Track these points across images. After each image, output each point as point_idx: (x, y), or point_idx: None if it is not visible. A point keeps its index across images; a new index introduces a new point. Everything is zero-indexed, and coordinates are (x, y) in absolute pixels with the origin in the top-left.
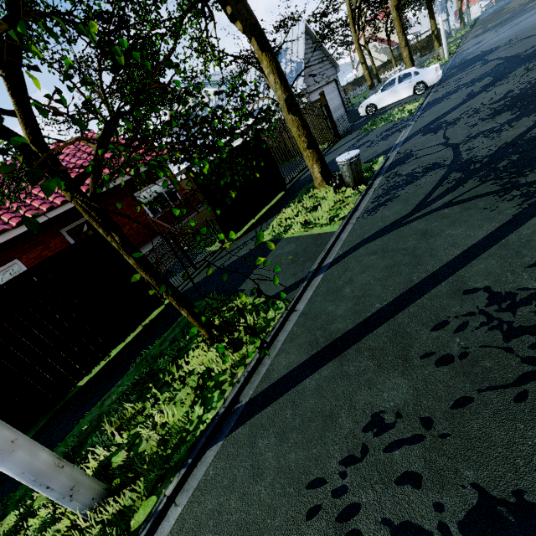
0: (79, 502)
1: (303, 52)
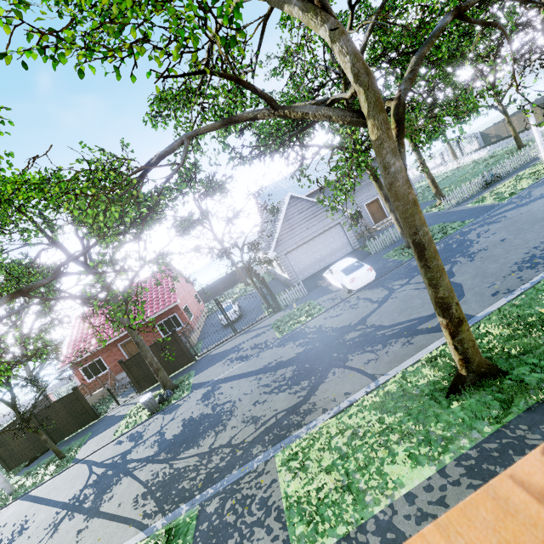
0: (6, 491)
1: (280, 224)
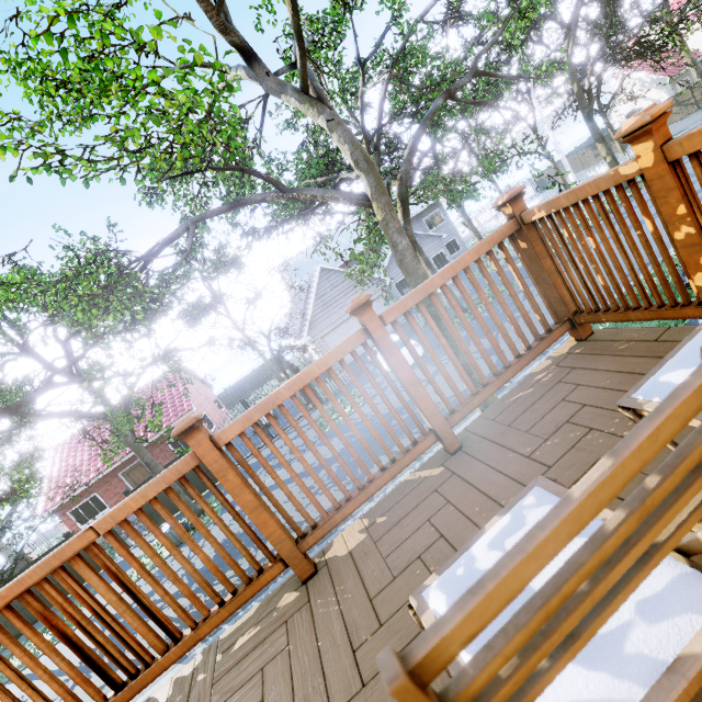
0: None
1: (312, 302)
